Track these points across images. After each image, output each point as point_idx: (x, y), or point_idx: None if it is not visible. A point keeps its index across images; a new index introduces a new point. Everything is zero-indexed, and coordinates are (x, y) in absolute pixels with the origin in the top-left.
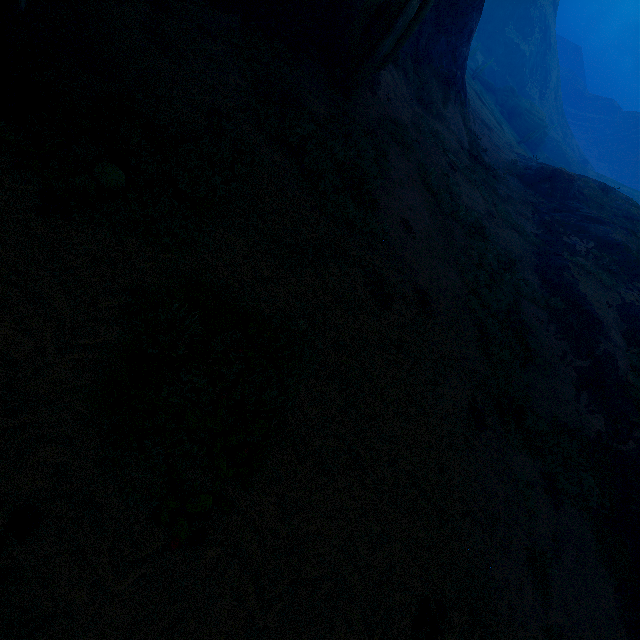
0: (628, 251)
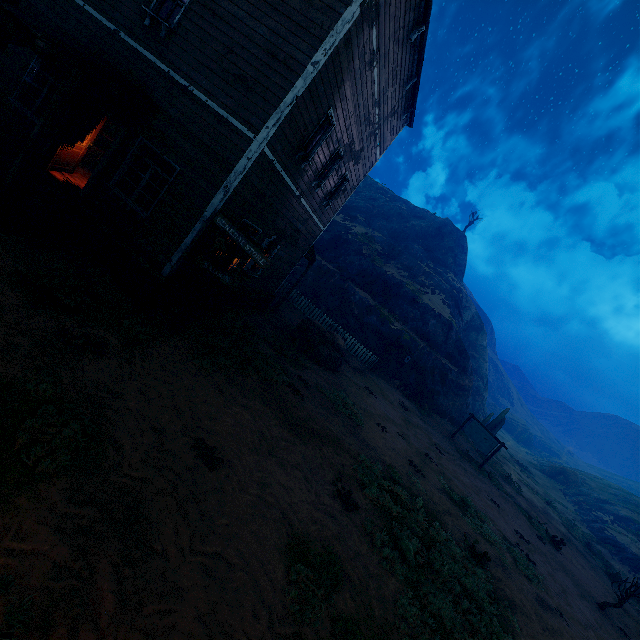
0: (637, 522)
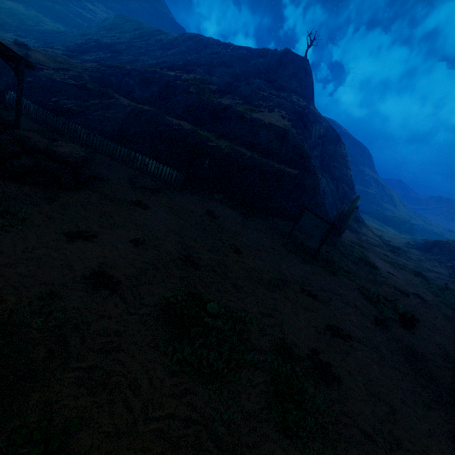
0: None
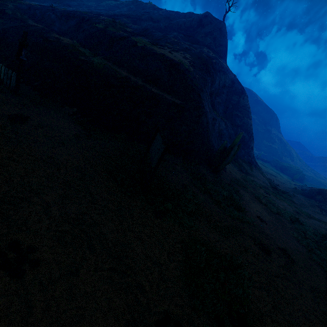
0: None
